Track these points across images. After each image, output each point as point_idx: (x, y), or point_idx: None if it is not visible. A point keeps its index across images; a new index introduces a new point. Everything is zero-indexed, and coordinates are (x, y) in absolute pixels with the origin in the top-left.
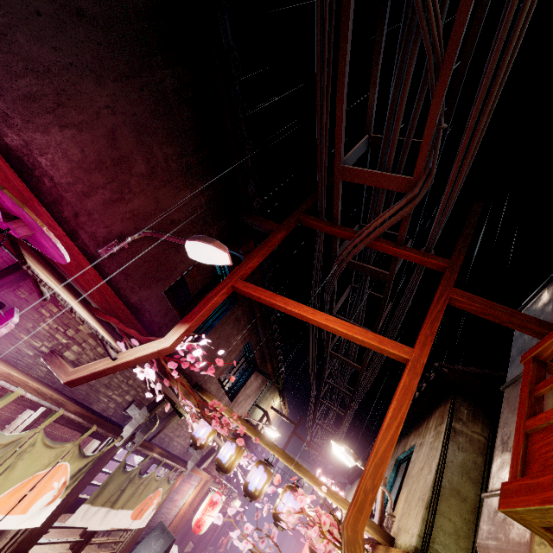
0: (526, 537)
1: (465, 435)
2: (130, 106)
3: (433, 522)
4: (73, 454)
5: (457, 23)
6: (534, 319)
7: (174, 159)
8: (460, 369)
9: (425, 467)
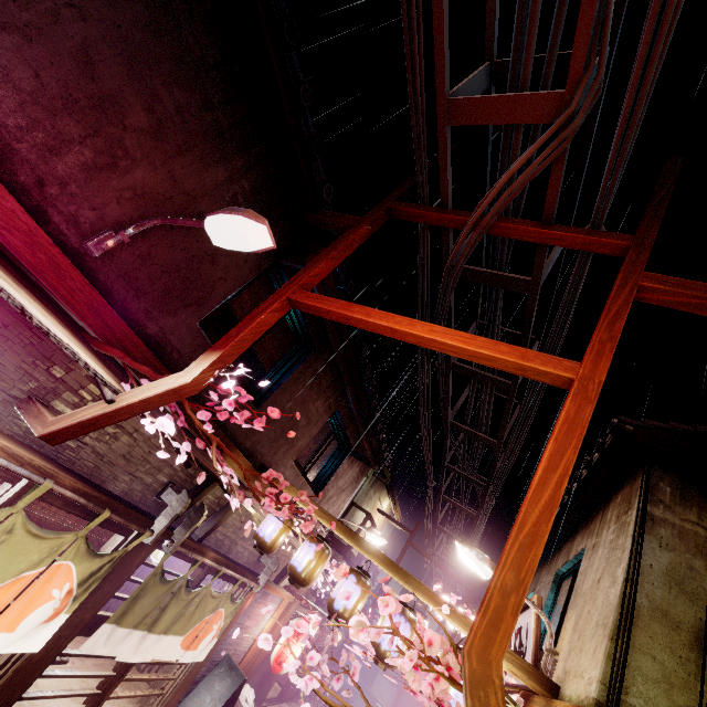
0: None
1: (670, 524)
2: (110, 11)
3: (625, 660)
4: (79, 551)
5: None
6: None
7: (192, 112)
8: (654, 426)
9: (604, 576)
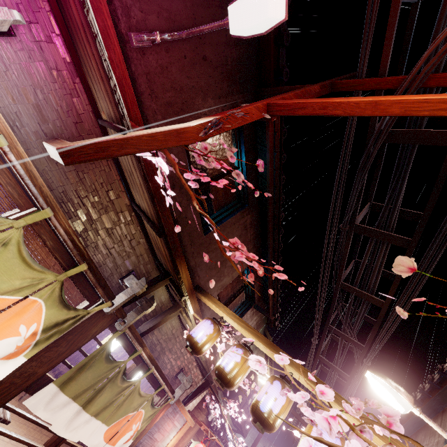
0: None
1: None
2: None
3: None
4: (53, 294)
5: None
6: None
7: None
8: None
9: None
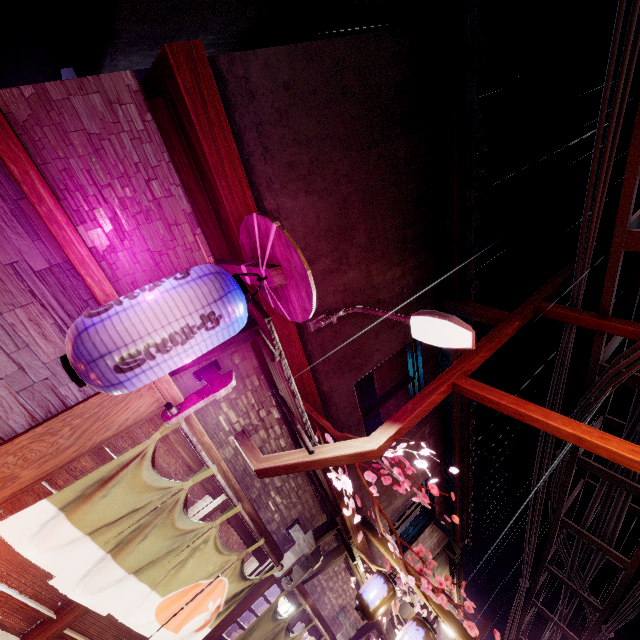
0: None
1: None
2: (365, 175)
3: None
4: (235, 570)
5: None
6: None
7: (392, 231)
8: None
9: None
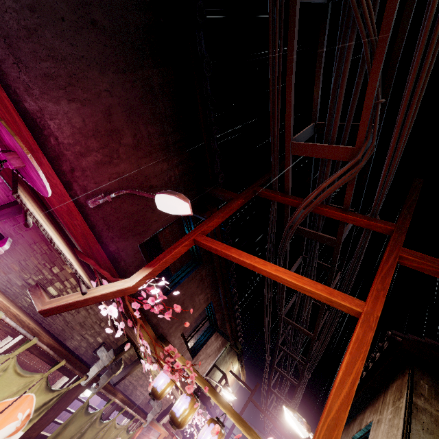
0: None
1: (429, 413)
2: (125, 92)
3: None
4: (41, 386)
5: (388, 8)
6: None
7: (155, 136)
8: (415, 339)
9: None
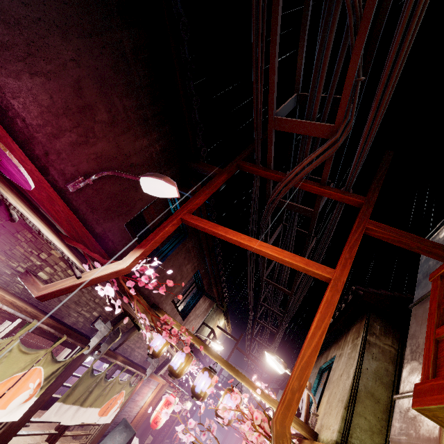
0: (435, 433)
1: (378, 346)
2: (93, 61)
3: (351, 420)
4: (47, 360)
5: None
6: (439, 245)
7: (132, 110)
8: (373, 292)
9: (344, 373)
